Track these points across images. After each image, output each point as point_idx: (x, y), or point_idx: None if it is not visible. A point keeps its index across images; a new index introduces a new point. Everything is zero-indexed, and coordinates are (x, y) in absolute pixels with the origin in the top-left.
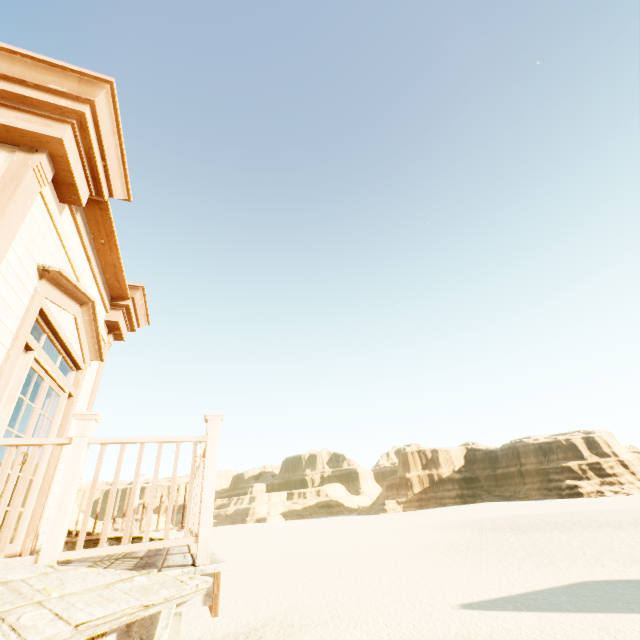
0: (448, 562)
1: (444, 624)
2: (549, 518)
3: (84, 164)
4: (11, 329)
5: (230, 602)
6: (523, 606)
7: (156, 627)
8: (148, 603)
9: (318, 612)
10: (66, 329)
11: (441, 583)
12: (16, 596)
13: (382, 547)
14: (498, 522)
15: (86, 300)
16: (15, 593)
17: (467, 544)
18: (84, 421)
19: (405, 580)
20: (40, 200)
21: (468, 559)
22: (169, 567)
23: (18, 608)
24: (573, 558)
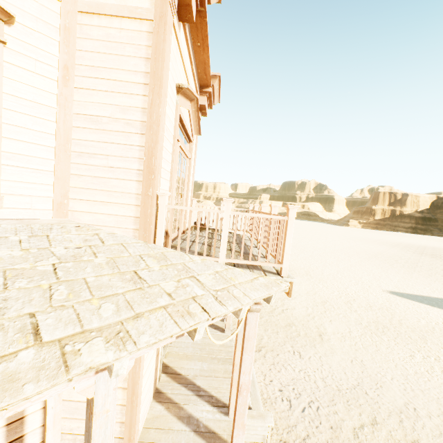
0: (387, 267)
1: (375, 297)
2: None
3: None
4: (172, 133)
5: None
6: (436, 305)
7: (271, 299)
8: (270, 293)
9: (298, 270)
10: (186, 121)
11: (379, 277)
12: (225, 280)
13: (341, 247)
14: (439, 252)
15: (193, 98)
16: (223, 278)
17: (406, 260)
18: (227, 203)
19: (354, 269)
20: (172, 28)
21: (404, 269)
22: (267, 272)
23: (229, 287)
24: None
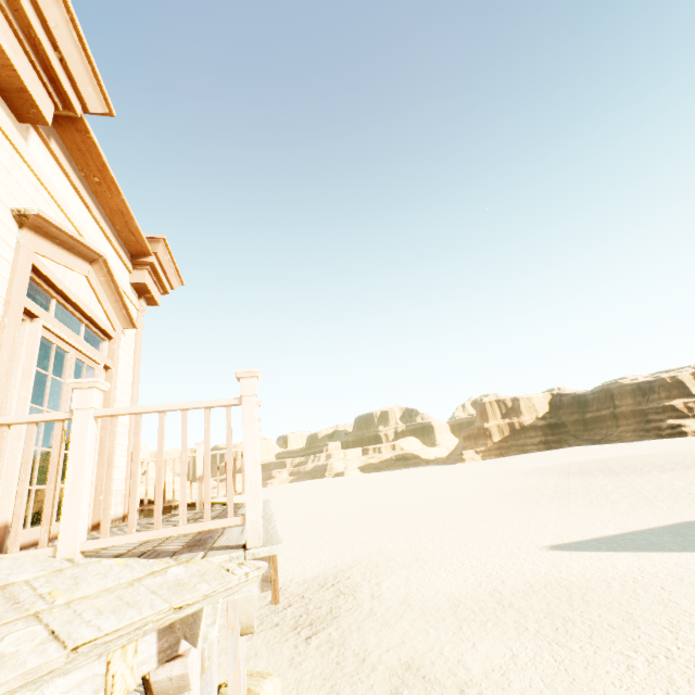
0: (533, 506)
1: (532, 565)
2: (646, 459)
3: (30, 57)
4: None
5: (317, 548)
6: (619, 547)
7: (199, 626)
8: (180, 604)
9: (402, 555)
10: (79, 292)
11: (527, 526)
12: (9, 607)
13: (462, 494)
14: (587, 466)
15: (94, 256)
16: (9, 602)
17: (553, 488)
18: (83, 391)
19: (488, 524)
20: None
21: (555, 503)
22: (217, 550)
23: (4, 626)
24: (676, 498)
